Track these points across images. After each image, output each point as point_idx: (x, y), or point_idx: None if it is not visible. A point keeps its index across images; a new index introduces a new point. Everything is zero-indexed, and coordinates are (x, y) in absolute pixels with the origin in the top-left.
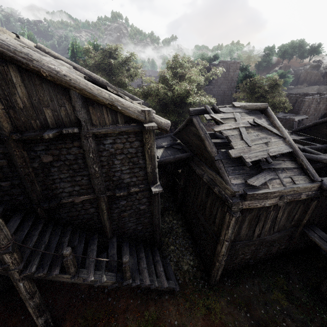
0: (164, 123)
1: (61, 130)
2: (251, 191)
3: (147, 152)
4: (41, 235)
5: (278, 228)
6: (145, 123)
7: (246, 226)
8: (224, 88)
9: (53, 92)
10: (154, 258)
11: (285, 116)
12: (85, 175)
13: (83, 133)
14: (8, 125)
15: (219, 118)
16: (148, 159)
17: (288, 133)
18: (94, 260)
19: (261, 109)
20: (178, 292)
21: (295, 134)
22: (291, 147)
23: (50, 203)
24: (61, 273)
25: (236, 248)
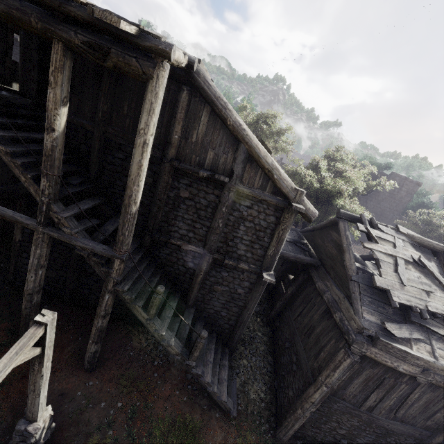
0: (312, 211)
1: (214, 174)
2: (386, 339)
3: (278, 232)
4: (138, 262)
5: (403, 416)
6: (293, 202)
7: (359, 383)
8: (385, 206)
9: (225, 139)
10: (221, 360)
11: None
12: (206, 226)
13: (229, 185)
14: (175, 151)
15: (375, 235)
16: (275, 240)
17: None
18: (170, 317)
19: (434, 249)
20: (233, 418)
21: None
22: None
23: (161, 236)
24: (142, 308)
25: (332, 405)
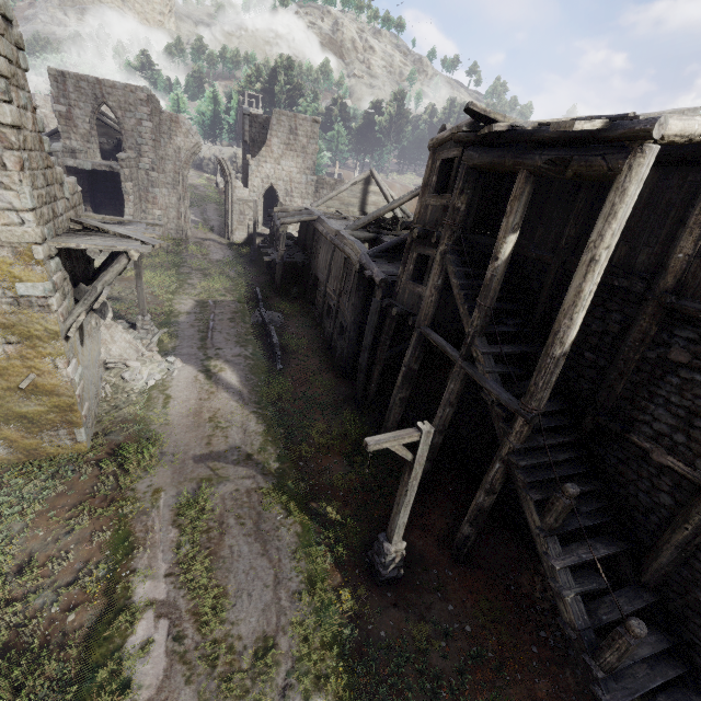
0: None
1: None
2: None
3: None
4: (559, 448)
5: None
6: None
7: None
8: None
9: None
10: None
11: None
12: None
13: None
14: (672, 280)
15: None
16: None
17: None
18: (582, 558)
19: None
20: None
21: None
22: None
23: (612, 422)
24: (535, 505)
25: None
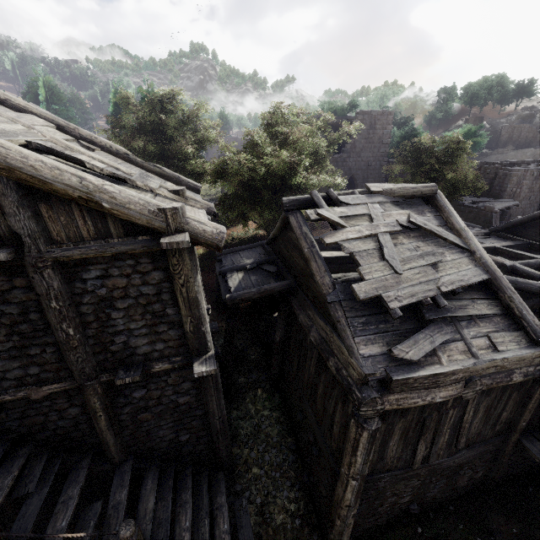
0: (212, 232)
1: None
2: (402, 373)
3: (180, 292)
4: None
5: (466, 440)
6: (167, 236)
7: (397, 442)
8: (367, 156)
9: None
10: (214, 500)
11: (477, 203)
12: (49, 343)
13: (29, 259)
14: None
15: (338, 216)
16: (183, 305)
17: (482, 235)
18: (64, 527)
19: (424, 194)
20: None
21: (496, 236)
22: (486, 271)
23: None
24: None
25: (378, 485)
